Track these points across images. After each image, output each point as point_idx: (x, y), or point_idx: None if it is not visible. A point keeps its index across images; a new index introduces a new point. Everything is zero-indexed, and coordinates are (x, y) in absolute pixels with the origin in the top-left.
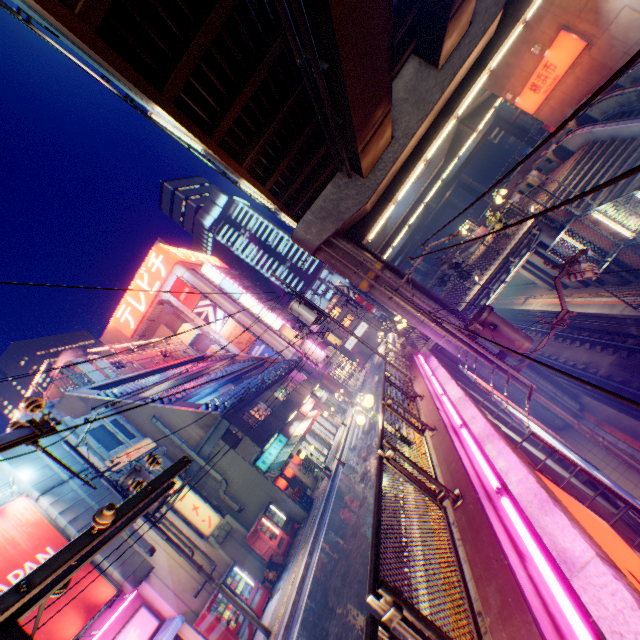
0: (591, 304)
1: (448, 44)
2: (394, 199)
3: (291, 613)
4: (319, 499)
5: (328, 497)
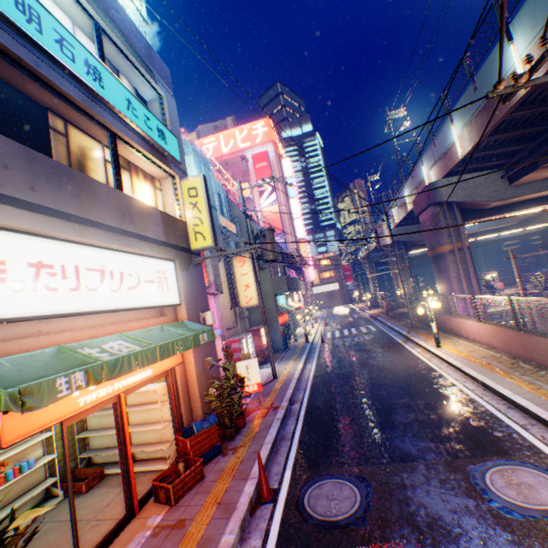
0: None
1: None
2: (505, 214)
3: (299, 376)
4: (299, 347)
5: (310, 349)
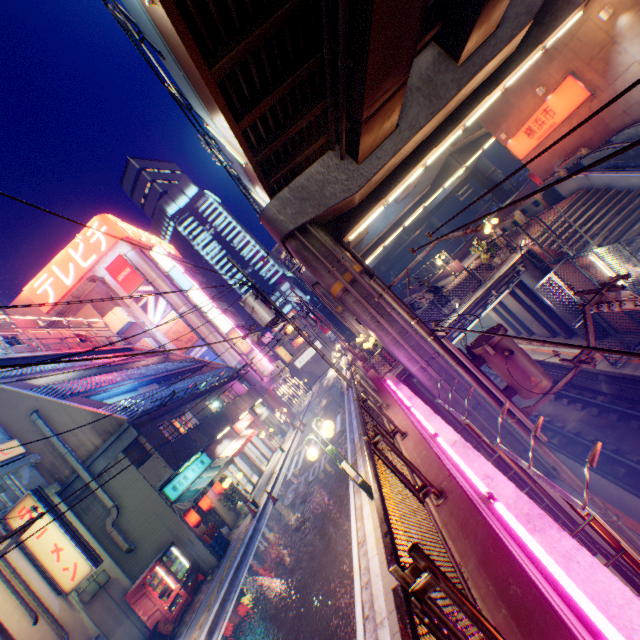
0: (560, 354)
1: (475, 36)
2: (385, 199)
3: None
4: (237, 544)
5: (249, 544)
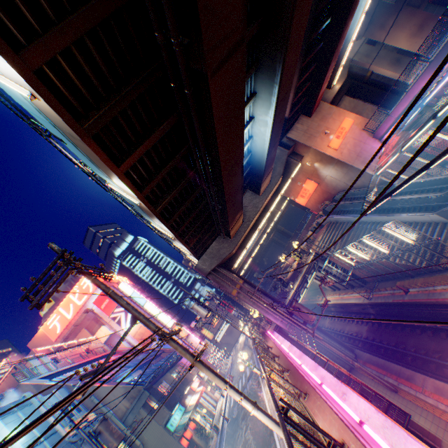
0: (351, 297)
1: (262, 188)
2: (246, 247)
3: None
4: None
5: (220, 445)
